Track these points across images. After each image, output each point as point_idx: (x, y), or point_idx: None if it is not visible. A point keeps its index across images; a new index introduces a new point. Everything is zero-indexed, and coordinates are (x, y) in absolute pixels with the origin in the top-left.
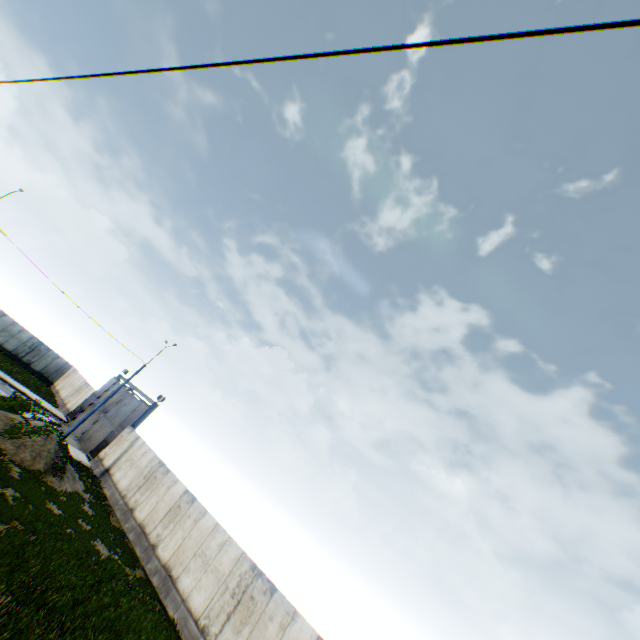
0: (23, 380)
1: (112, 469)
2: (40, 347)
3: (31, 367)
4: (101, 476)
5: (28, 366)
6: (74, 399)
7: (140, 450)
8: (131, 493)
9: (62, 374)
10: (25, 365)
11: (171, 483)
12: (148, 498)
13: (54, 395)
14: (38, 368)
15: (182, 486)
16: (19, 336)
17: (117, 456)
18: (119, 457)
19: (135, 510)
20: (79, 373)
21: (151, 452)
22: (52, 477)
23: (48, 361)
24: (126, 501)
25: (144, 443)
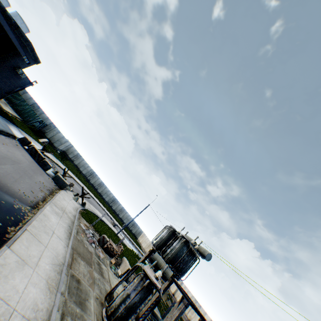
0: (135, 242)
1: (175, 294)
2: (134, 224)
3: (131, 231)
4: (171, 296)
5: (131, 231)
6: (148, 250)
7: (185, 289)
8: (186, 310)
9: (139, 234)
10: (130, 230)
11: (203, 312)
12: (195, 316)
13: (140, 245)
14: (133, 232)
15: (209, 316)
16: (129, 220)
17: (175, 288)
18: (176, 289)
19: (190, 320)
20: (146, 236)
21: (190, 292)
22: (167, 301)
23: (136, 229)
24: (185, 314)
25: (185, 286)
